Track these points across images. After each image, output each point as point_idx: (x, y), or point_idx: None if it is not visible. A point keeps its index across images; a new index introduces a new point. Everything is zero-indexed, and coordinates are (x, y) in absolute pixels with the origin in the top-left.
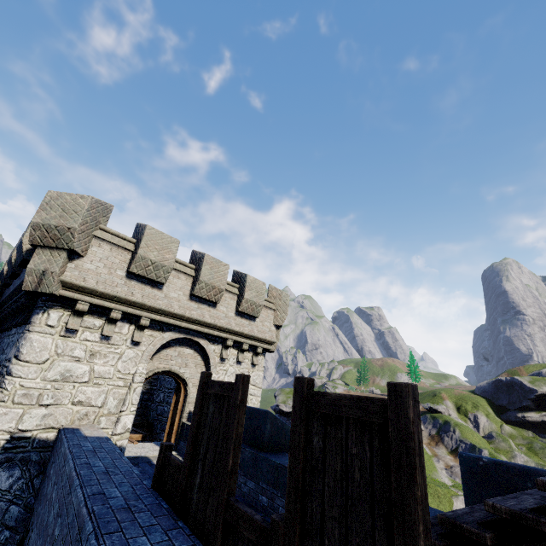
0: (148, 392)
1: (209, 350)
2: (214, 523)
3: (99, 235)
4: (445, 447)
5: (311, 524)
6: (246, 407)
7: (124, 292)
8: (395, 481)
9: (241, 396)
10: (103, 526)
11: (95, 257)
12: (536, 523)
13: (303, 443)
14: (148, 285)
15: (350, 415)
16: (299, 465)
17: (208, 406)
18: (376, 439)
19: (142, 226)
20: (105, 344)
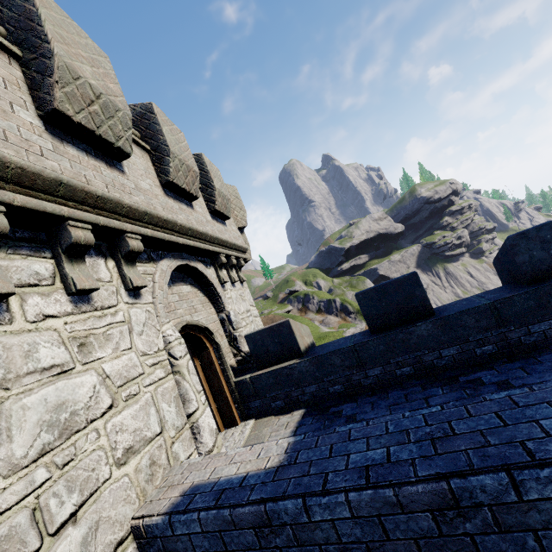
0: None
1: (210, 276)
2: None
3: None
4: (312, 311)
5: None
6: (368, 290)
7: (66, 172)
8: None
9: None
10: None
11: None
12: None
13: None
14: (98, 160)
15: None
16: None
17: None
18: None
19: None
20: (88, 312)
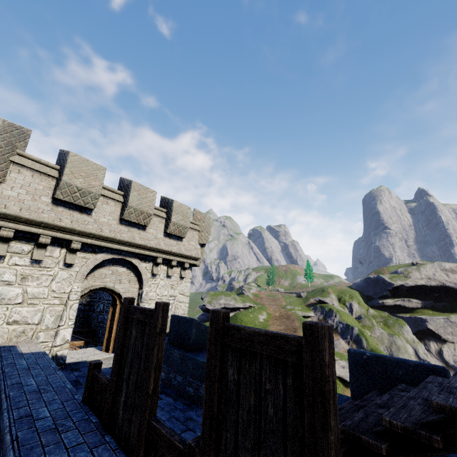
0: (88, 304)
1: (141, 267)
2: (137, 441)
3: (17, 161)
4: None
5: (226, 452)
6: (175, 316)
7: (51, 218)
8: (308, 423)
9: (160, 323)
10: (25, 454)
11: (15, 183)
12: (428, 439)
13: (218, 375)
14: (76, 211)
15: (264, 352)
16: (215, 396)
17: (131, 330)
18: (290, 377)
19: (64, 152)
20: (36, 267)
